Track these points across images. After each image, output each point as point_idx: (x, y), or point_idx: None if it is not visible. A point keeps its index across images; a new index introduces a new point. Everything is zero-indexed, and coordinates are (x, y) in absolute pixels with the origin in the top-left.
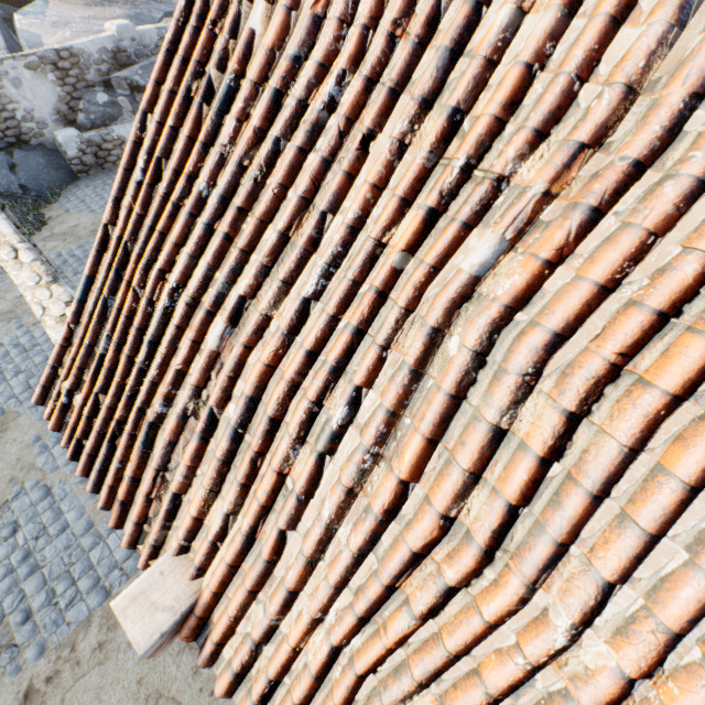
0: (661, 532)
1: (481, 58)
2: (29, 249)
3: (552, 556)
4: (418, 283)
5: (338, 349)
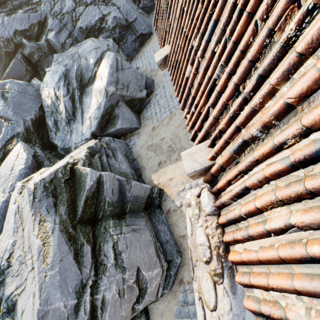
0: None
1: None
2: None
3: None
4: None
5: None
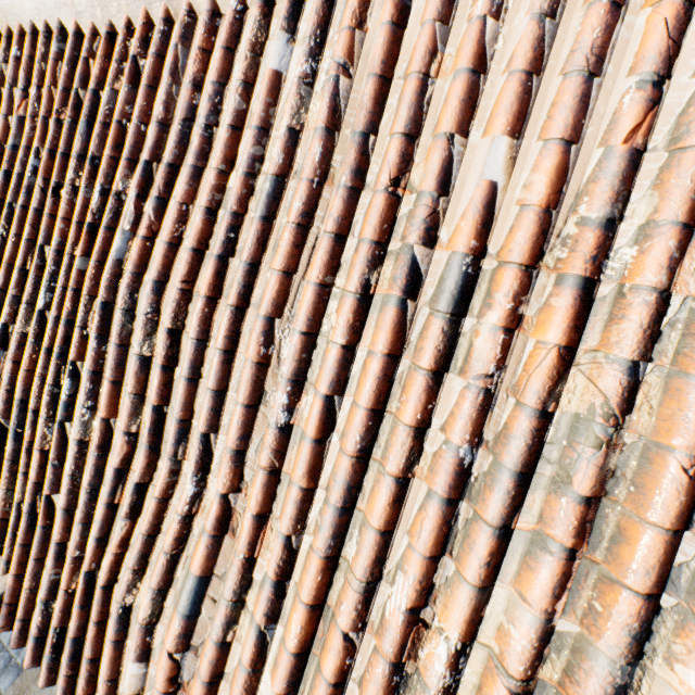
0: (222, 387)
1: (99, 123)
2: None
3: (179, 431)
4: (91, 275)
5: (58, 339)
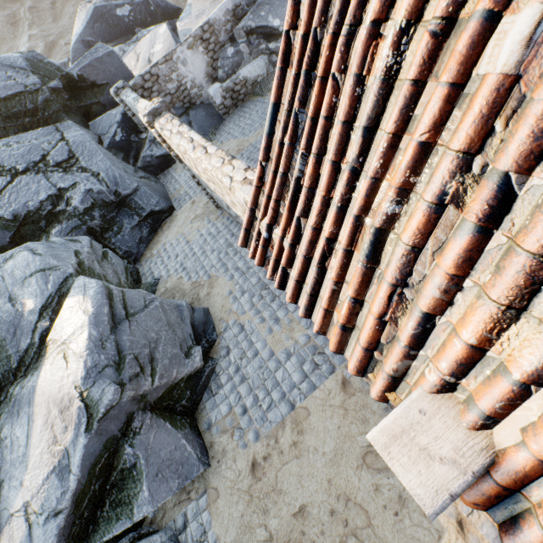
0: None
1: None
2: (212, 145)
3: None
4: None
5: None
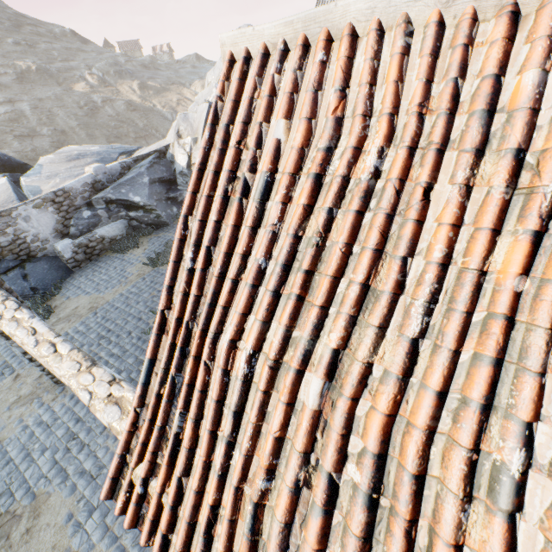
0: None
1: (527, 109)
2: (64, 341)
3: None
4: None
5: (482, 385)
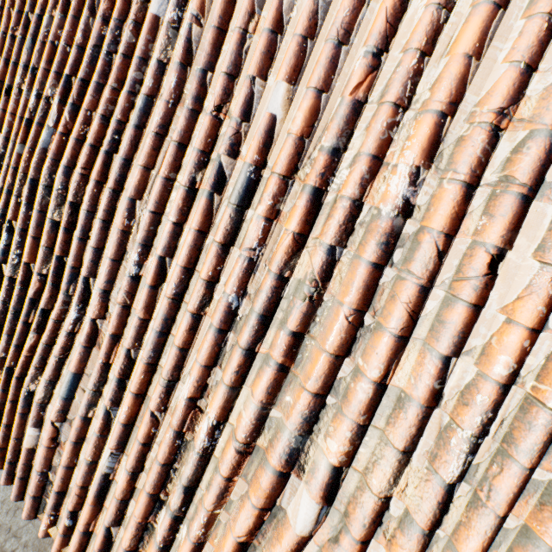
0: (100, 246)
1: (39, 42)
2: None
3: (71, 275)
4: (26, 158)
5: (1, 203)
